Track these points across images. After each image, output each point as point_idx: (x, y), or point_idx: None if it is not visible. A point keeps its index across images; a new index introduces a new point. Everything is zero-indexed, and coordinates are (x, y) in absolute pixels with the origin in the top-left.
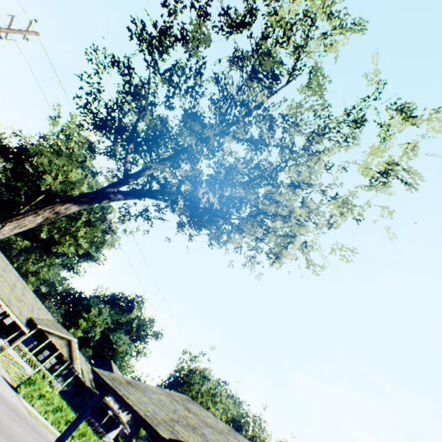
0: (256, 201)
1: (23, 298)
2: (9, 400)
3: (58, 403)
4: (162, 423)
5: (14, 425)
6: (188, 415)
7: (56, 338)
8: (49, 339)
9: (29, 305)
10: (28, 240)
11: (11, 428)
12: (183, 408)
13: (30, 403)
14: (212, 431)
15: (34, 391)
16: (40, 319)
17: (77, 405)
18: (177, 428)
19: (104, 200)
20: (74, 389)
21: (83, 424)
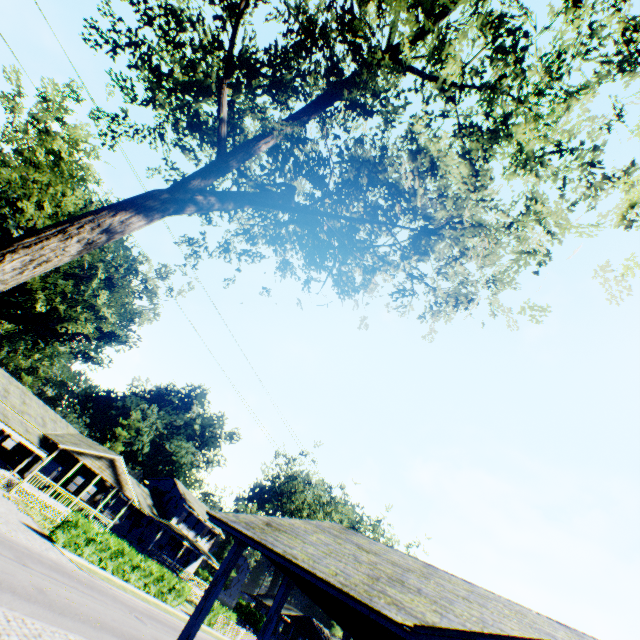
0: (428, 208)
1: (25, 408)
2: (45, 556)
3: (116, 547)
4: (372, 593)
5: (65, 590)
6: (372, 559)
7: (91, 459)
8: (80, 462)
9: (37, 418)
10: (9, 321)
11: (62, 597)
12: (356, 548)
13: (76, 553)
14: (417, 578)
15: (78, 537)
16: (59, 436)
17: (137, 540)
18: (392, 593)
19: (188, 207)
20: (129, 522)
21: (157, 566)
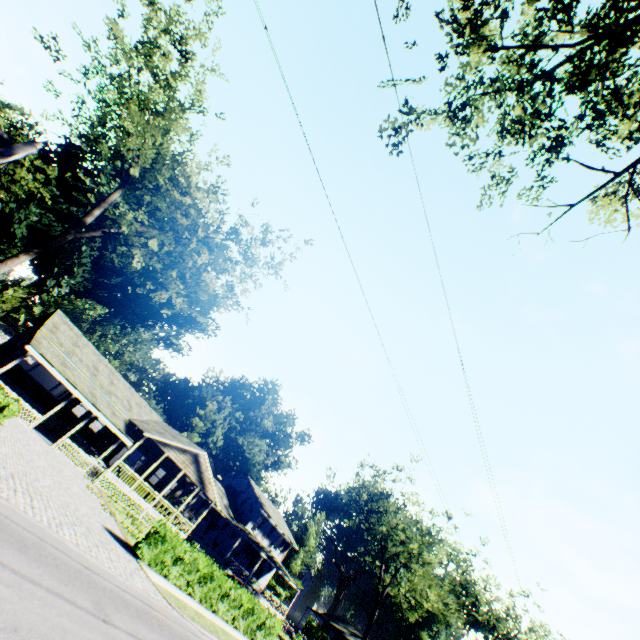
0: None
1: (113, 388)
2: (129, 590)
3: (206, 569)
4: None
5: None
6: None
7: (175, 451)
8: (164, 454)
9: (123, 400)
10: (102, 304)
11: None
12: None
13: (161, 574)
14: None
15: (165, 554)
16: (144, 422)
17: (213, 543)
18: None
19: None
20: (205, 522)
21: (246, 596)
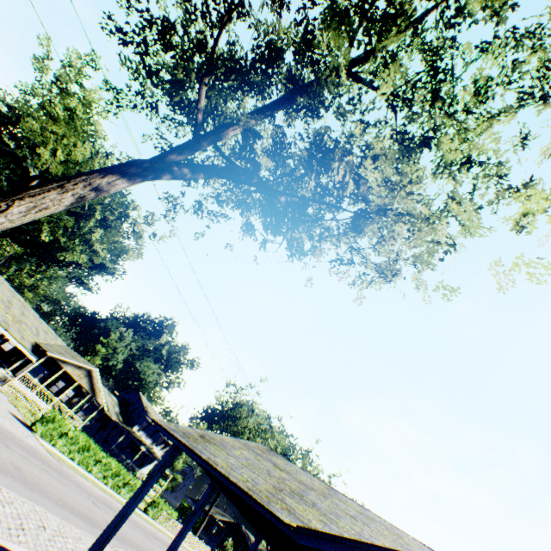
0: (369, 194)
1: (24, 318)
2: (25, 442)
3: (84, 442)
4: (272, 498)
5: (37, 471)
6: (283, 476)
7: (73, 367)
8: (63, 369)
9: (32, 328)
10: (19, 245)
11: (34, 476)
12: (272, 466)
13: (50, 443)
14: (317, 495)
15: (54, 430)
16: (49, 345)
17: (103, 440)
18: (289, 502)
19: (164, 175)
20: (98, 424)
21: (115, 463)
